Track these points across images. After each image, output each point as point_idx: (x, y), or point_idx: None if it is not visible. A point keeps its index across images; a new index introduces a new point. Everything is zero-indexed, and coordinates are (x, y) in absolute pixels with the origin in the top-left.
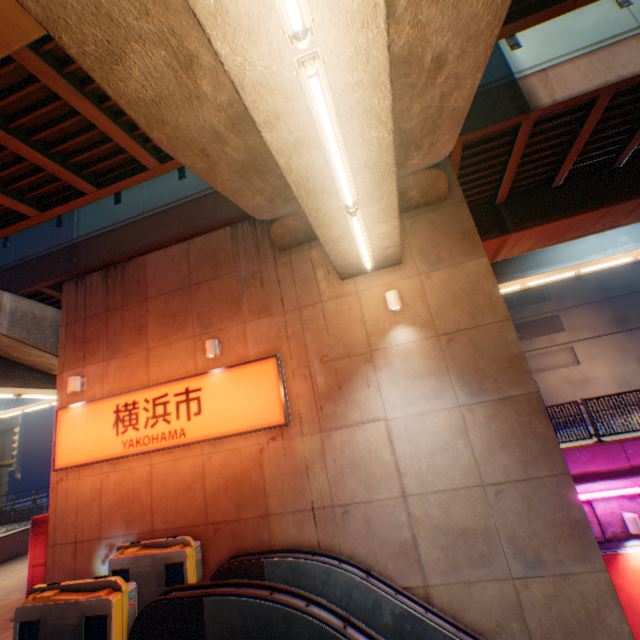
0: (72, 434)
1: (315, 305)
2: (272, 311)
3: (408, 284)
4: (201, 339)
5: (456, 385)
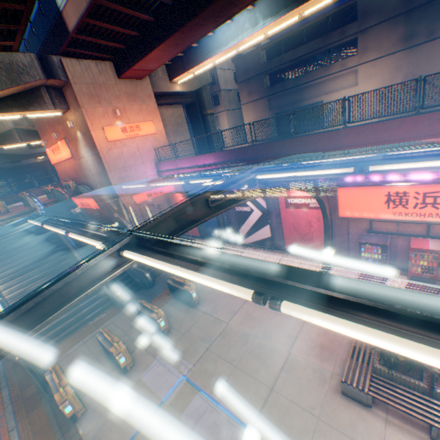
0: (51, 157)
1: (65, 123)
2: (60, 124)
3: (75, 117)
4: (55, 132)
5: (90, 150)
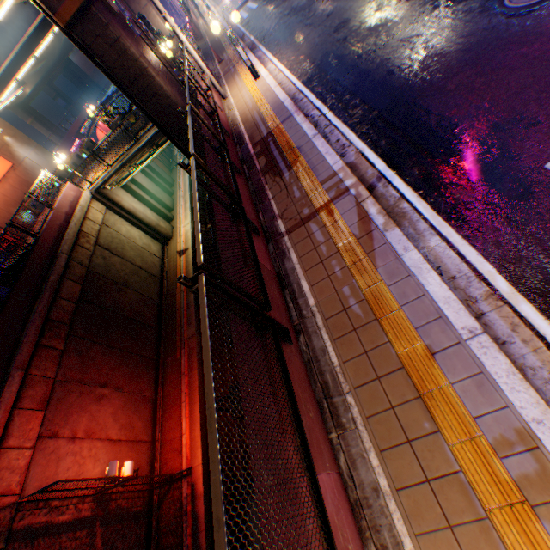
0: None
1: None
2: None
3: None
4: None
5: (29, 147)
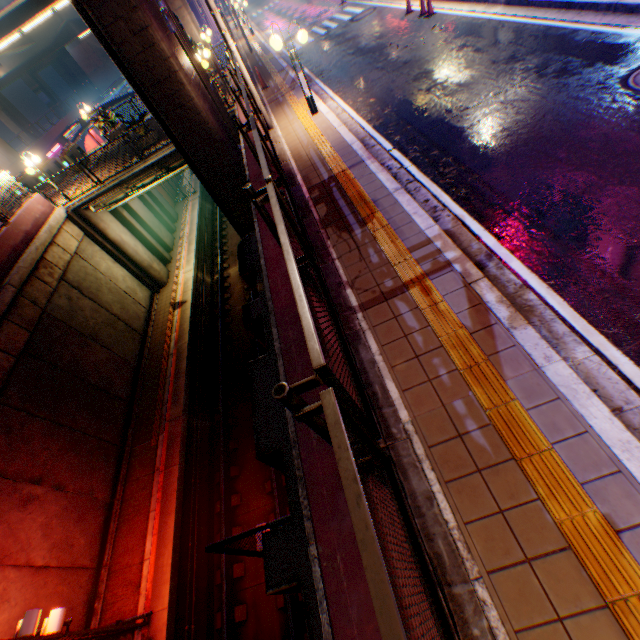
0: None
1: None
2: None
3: None
4: None
5: None
